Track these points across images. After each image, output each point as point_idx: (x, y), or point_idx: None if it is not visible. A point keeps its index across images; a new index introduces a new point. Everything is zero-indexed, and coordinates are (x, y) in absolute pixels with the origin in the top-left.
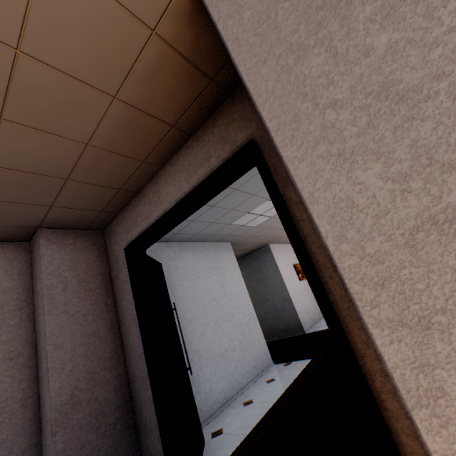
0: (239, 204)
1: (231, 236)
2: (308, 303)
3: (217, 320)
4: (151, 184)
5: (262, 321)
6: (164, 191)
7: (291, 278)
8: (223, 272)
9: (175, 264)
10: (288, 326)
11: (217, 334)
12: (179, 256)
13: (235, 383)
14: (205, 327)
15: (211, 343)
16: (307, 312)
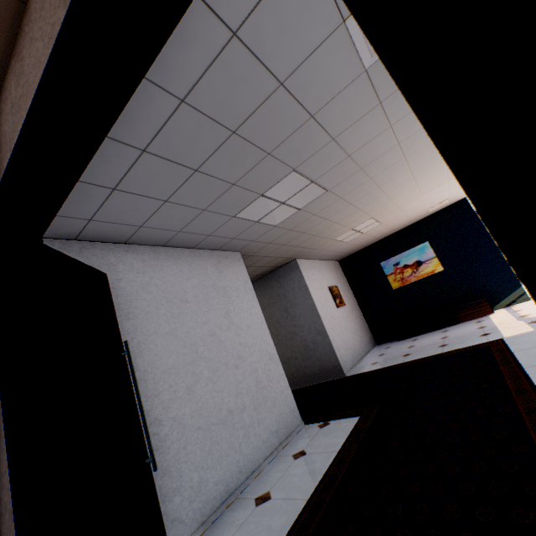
0: (244, 172)
1: (239, 240)
2: (348, 337)
3: (216, 367)
4: (12, 62)
5: (288, 362)
6: (30, 62)
7: (325, 304)
8: (228, 294)
9: (144, 280)
10: (323, 368)
11: (216, 388)
12: (153, 267)
13: (244, 463)
14: (195, 378)
15: (205, 404)
16: (347, 348)
